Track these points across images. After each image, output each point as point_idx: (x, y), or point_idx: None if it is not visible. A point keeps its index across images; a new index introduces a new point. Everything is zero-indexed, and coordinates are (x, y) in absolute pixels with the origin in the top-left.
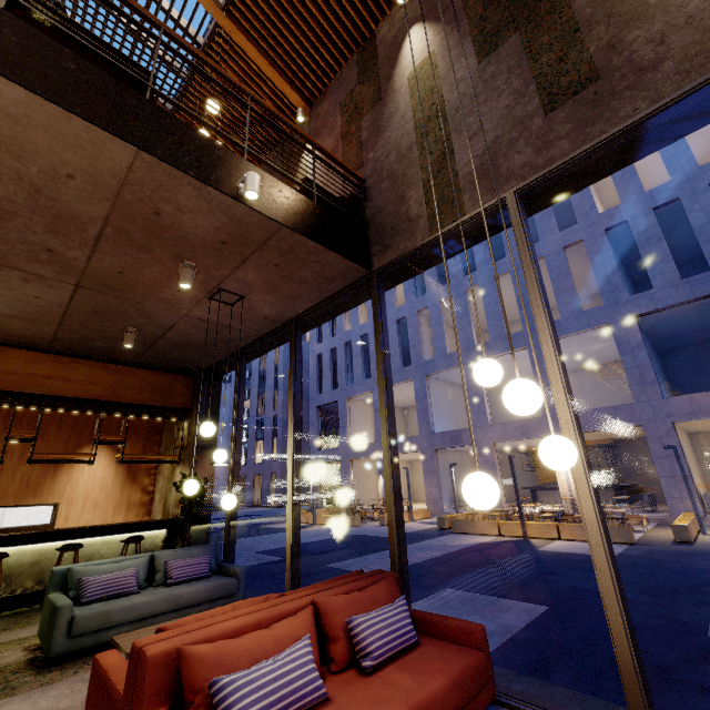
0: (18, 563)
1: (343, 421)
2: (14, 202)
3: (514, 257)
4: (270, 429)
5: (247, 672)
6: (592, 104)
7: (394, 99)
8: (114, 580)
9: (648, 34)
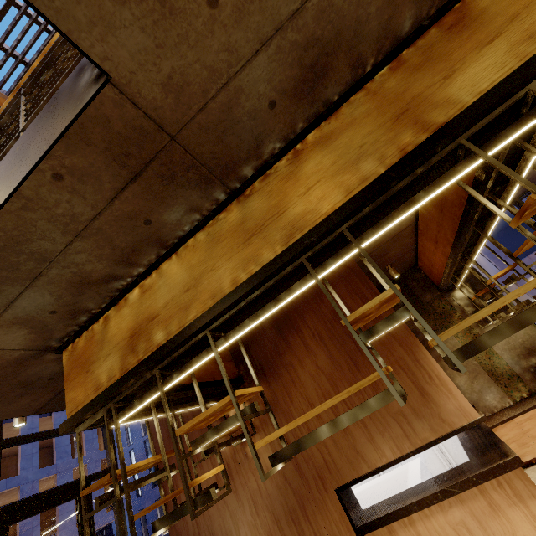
0: None
1: None
2: None
3: None
4: None
5: None
6: None
7: None
8: None
9: None
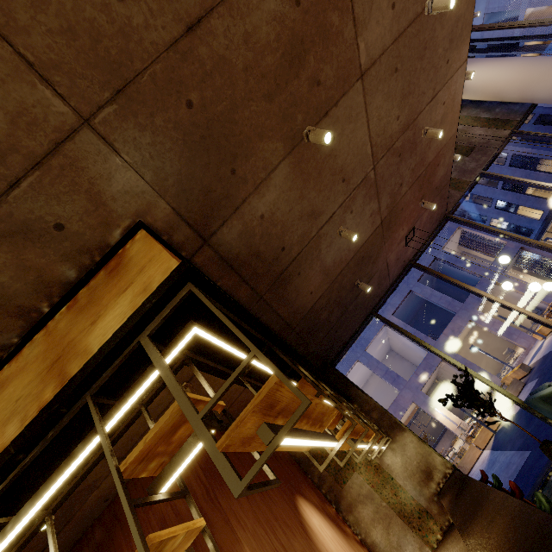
0: None
1: None
2: (421, 146)
3: None
4: None
5: None
6: (481, 151)
7: None
8: None
9: (478, 139)
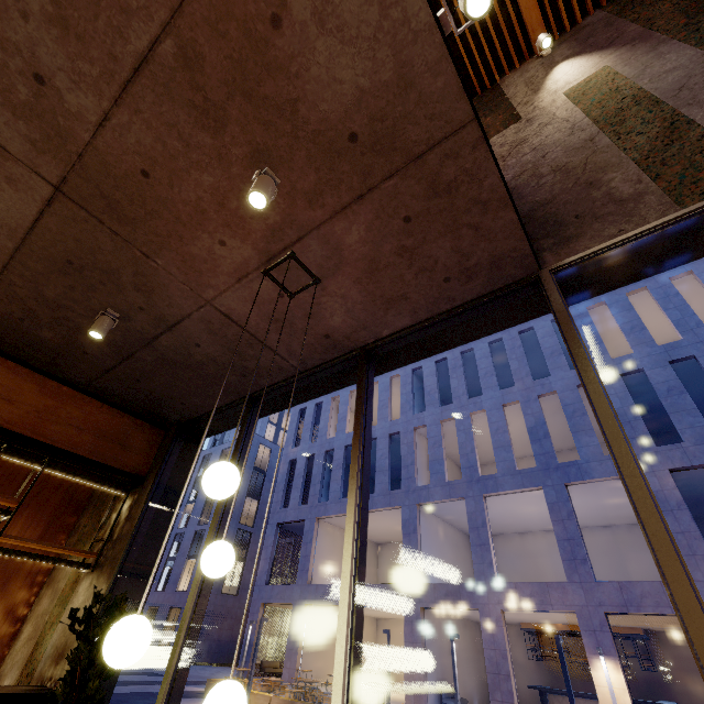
0: None
1: (306, 547)
2: None
3: (523, 388)
4: None
5: None
6: None
7: (544, 112)
8: None
9: None
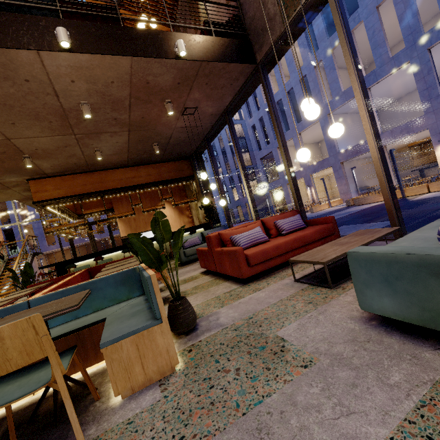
0: (157, 247)
1: (278, 162)
2: (98, 103)
3: None
4: (237, 181)
5: (240, 234)
6: None
7: None
8: (192, 241)
9: None
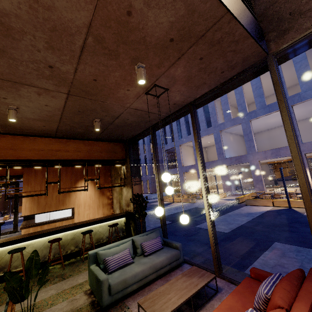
0: (65, 239)
1: (178, 156)
2: (20, 17)
3: None
4: (143, 162)
5: None
6: None
7: None
8: (121, 258)
9: None
